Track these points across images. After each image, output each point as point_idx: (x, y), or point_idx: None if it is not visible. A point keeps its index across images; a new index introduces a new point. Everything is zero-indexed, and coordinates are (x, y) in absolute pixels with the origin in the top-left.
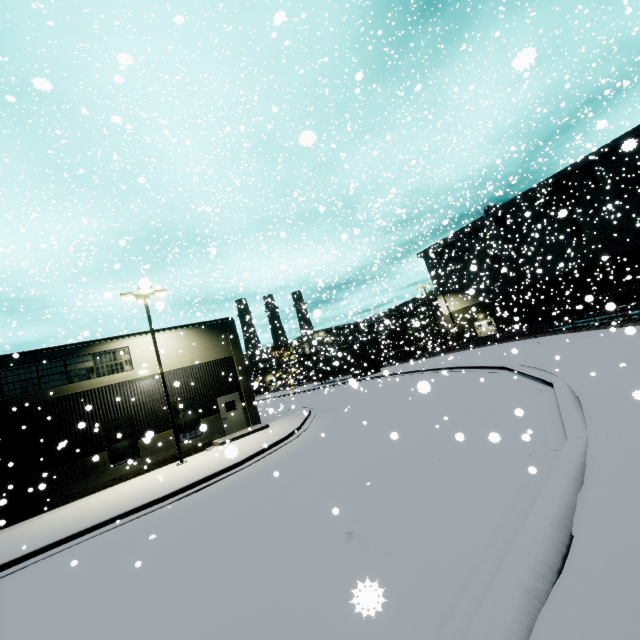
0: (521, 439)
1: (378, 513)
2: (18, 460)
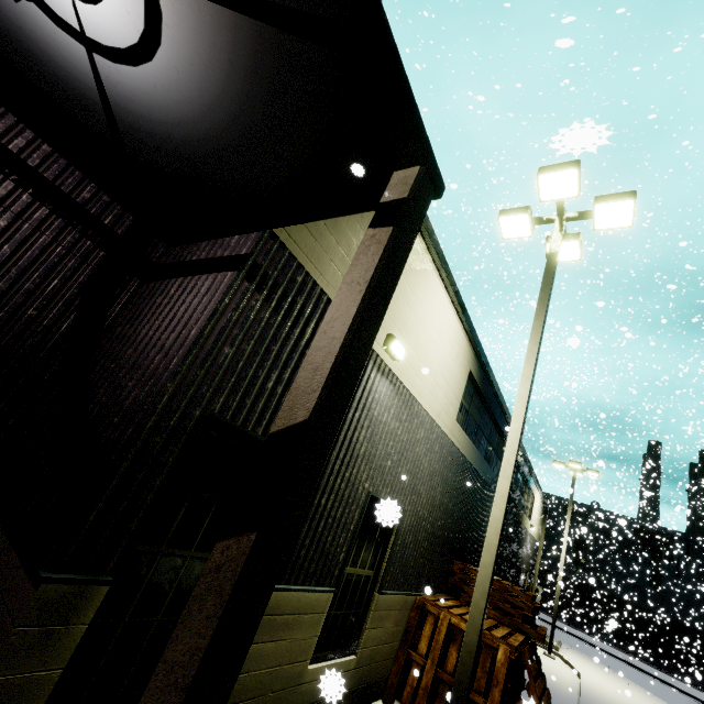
0: None
1: None
2: (502, 574)
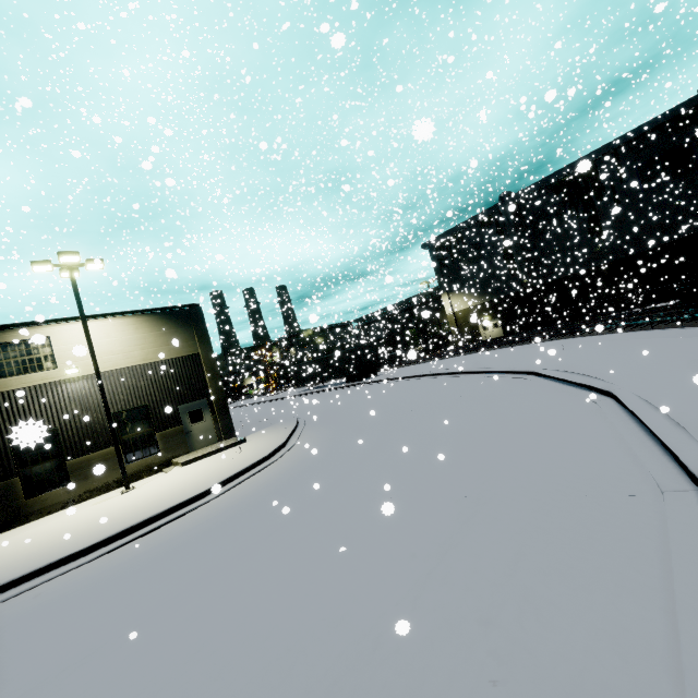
0: (604, 469)
1: (420, 600)
2: None
